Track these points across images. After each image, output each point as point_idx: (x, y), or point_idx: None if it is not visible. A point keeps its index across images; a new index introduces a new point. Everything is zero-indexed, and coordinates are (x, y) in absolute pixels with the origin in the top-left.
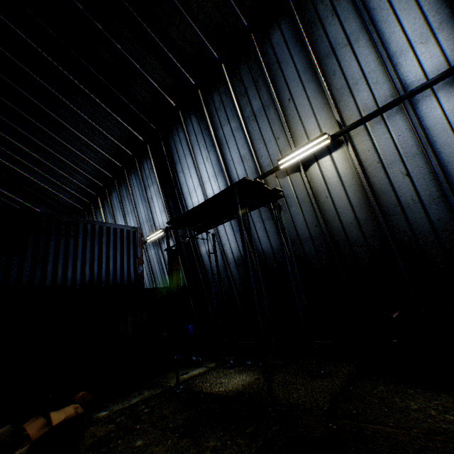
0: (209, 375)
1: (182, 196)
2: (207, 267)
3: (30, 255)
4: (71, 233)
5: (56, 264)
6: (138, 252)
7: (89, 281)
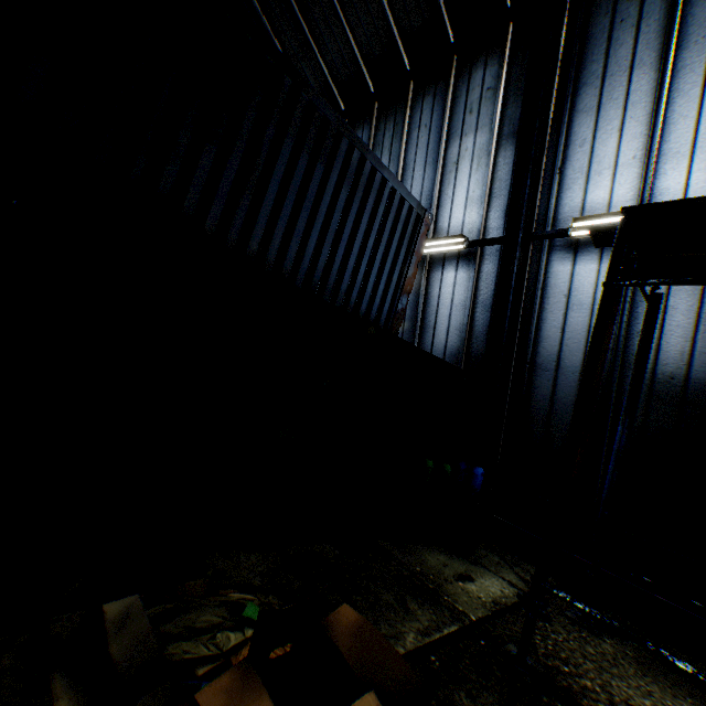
0: (554, 633)
1: (557, 178)
2: (543, 362)
3: (238, 157)
4: (321, 152)
5: (276, 210)
6: (411, 264)
7: (318, 281)
